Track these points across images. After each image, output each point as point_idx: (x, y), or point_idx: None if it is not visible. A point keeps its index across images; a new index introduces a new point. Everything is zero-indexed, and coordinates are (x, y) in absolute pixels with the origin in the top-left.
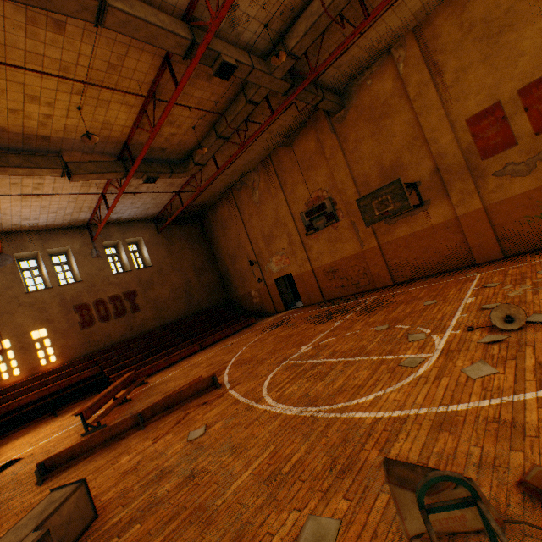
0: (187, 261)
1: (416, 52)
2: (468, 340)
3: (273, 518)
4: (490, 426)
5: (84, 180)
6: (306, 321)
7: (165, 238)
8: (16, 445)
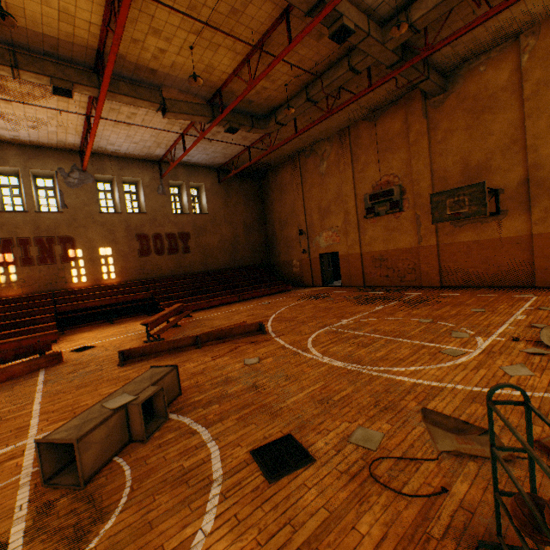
0: (239, 216)
1: (548, 43)
2: (511, 347)
3: (328, 422)
4: (518, 407)
5: (174, 119)
6: (345, 299)
7: (224, 189)
8: (84, 336)
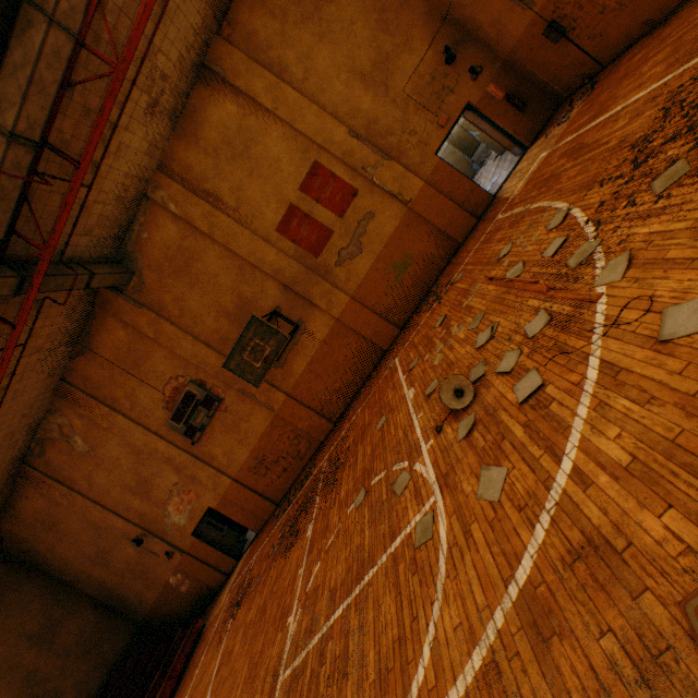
0: (4, 641)
1: (178, 188)
2: (448, 445)
3: None
4: (580, 571)
5: None
6: (271, 560)
7: None
8: None
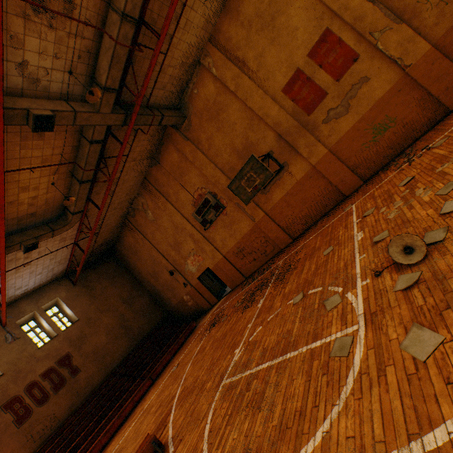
0: (113, 297)
1: (219, 55)
2: (383, 290)
3: None
4: None
5: None
6: (235, 309)
7: (83, 287)
8: None
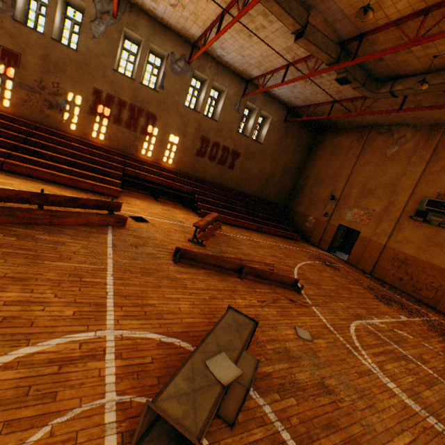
0: (284, 158)
1: None
2: None
3: None
4: None
5: (302, 47)
6: (359, 284)
7: (285, 129)
8: (137, 204)
